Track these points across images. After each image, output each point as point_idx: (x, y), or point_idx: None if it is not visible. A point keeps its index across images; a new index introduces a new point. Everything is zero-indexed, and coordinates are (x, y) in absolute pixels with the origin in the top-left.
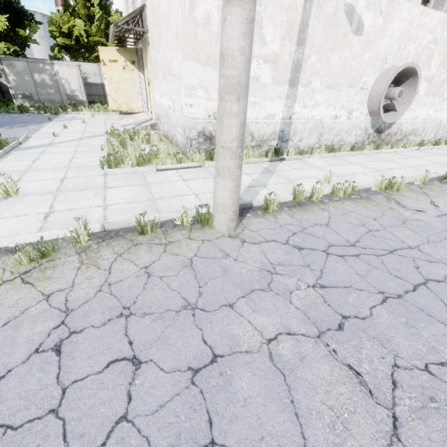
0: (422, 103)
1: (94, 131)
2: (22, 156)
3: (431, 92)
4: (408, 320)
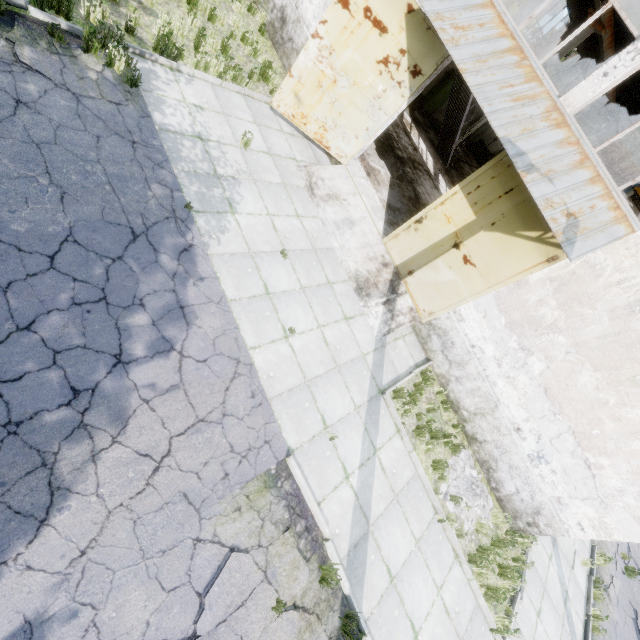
0: None
1: (349, 356)
2: (387, 625)
3: None
4: None
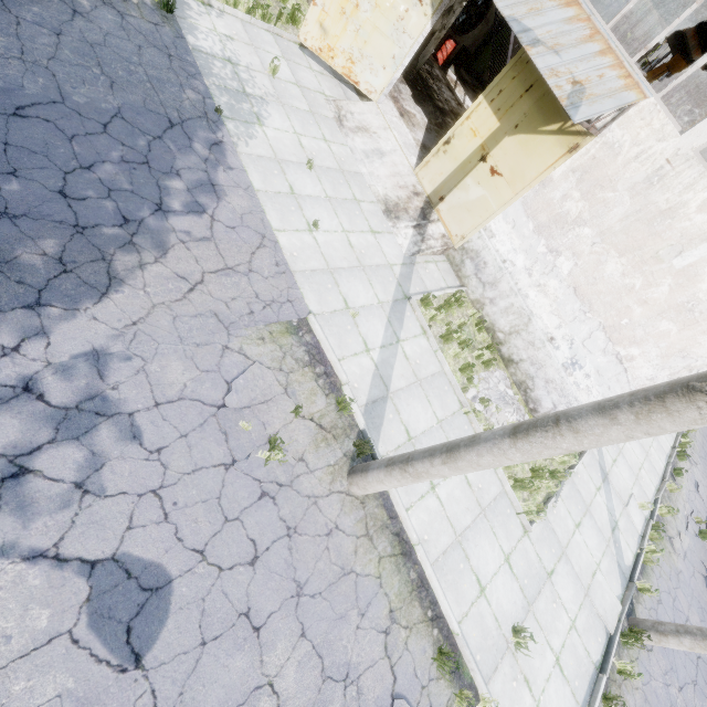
0: None
1: (374, 261)
2: None
3: None
4: (701, 703)
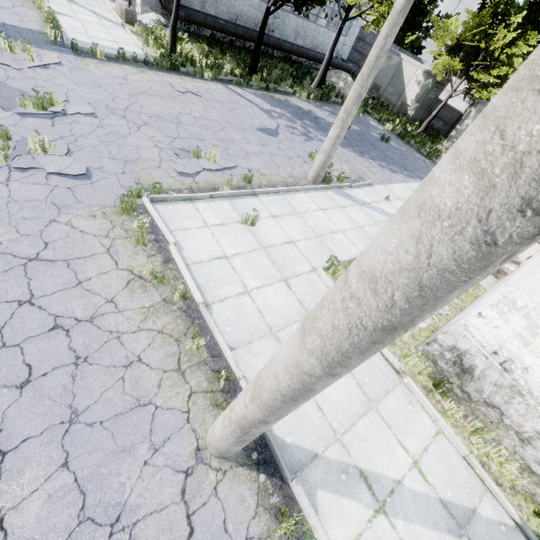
0: None
1: None
2: (325, 198)
3: None
4: None
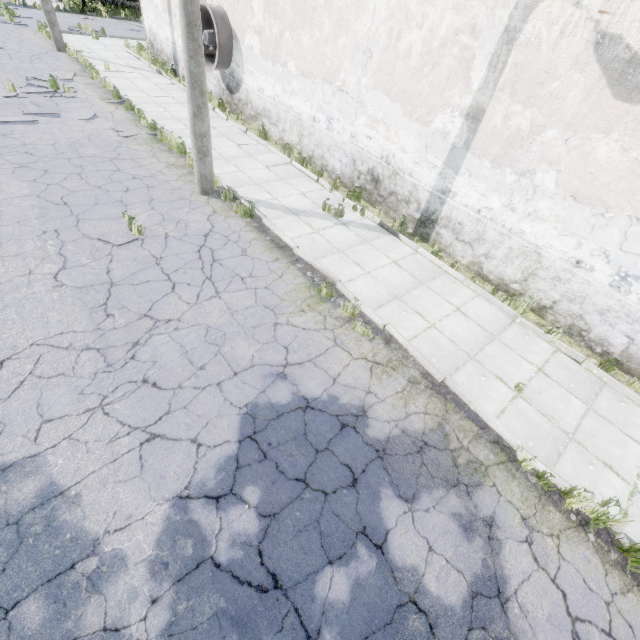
0: (262, 69)
1: None
2: None
3: (269, 54)
4: None
